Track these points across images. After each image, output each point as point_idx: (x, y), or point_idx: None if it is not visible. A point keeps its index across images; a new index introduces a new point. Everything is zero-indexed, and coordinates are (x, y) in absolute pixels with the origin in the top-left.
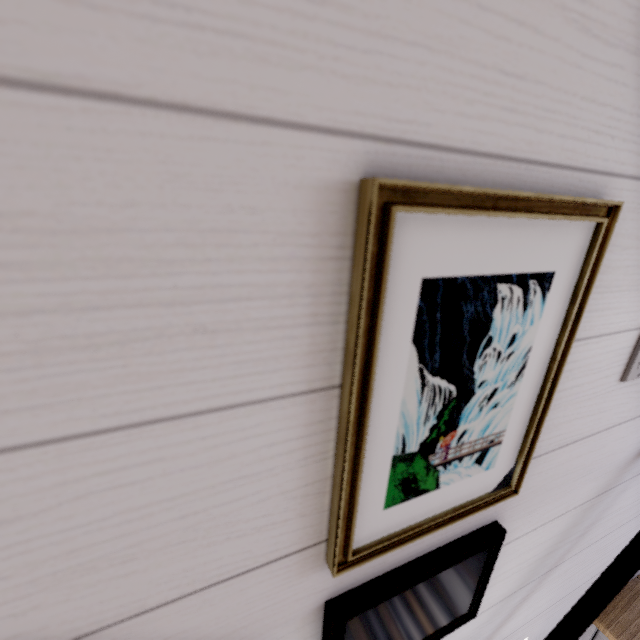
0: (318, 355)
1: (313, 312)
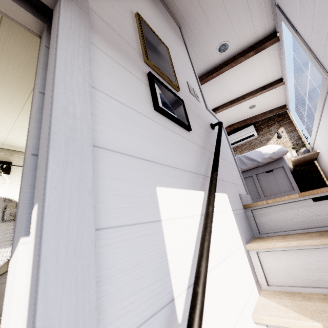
0: (134, 25)
1: (132, 20)
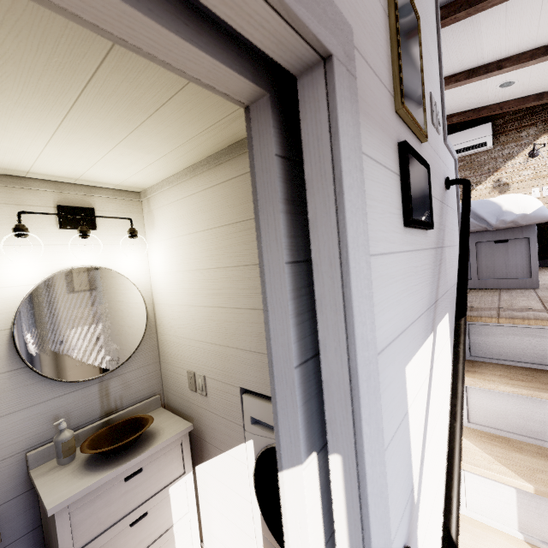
0: None
1: None
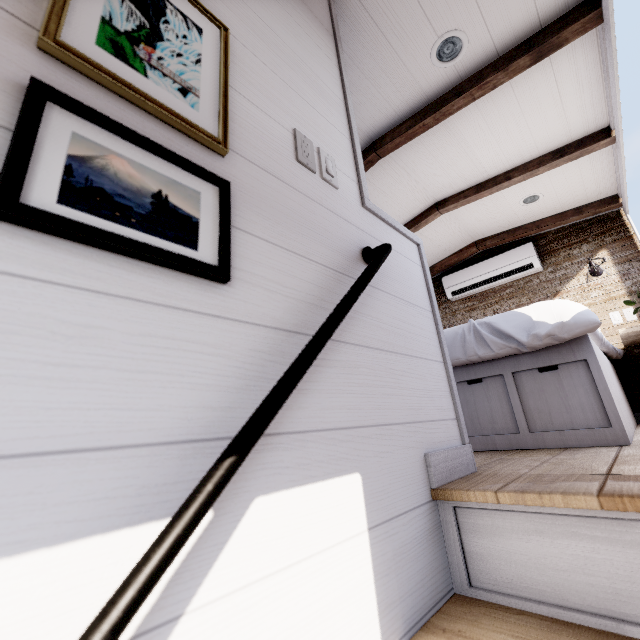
0: None
1: None
